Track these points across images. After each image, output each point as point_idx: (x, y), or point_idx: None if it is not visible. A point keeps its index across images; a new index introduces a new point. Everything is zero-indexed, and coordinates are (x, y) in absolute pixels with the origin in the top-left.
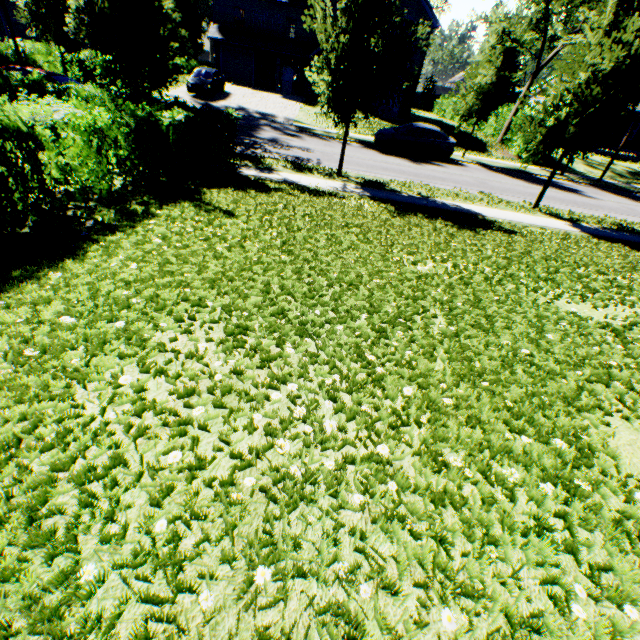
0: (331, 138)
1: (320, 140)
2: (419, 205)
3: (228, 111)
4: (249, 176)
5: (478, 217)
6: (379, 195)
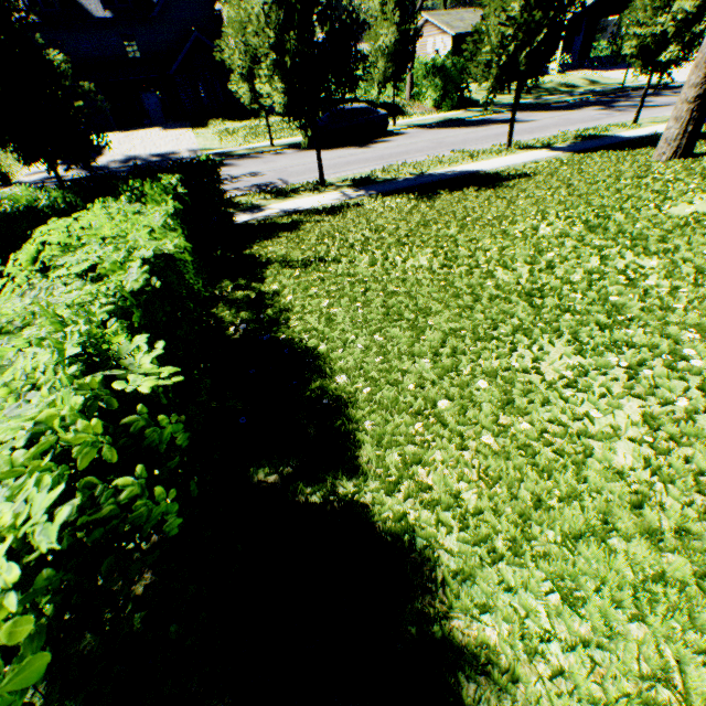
0: (259, 153)
1: (253, 160)
2: (425, 184)
3: (206, 158)
4: (248, 222)
5: (480, 174)
6: (382, 189)
